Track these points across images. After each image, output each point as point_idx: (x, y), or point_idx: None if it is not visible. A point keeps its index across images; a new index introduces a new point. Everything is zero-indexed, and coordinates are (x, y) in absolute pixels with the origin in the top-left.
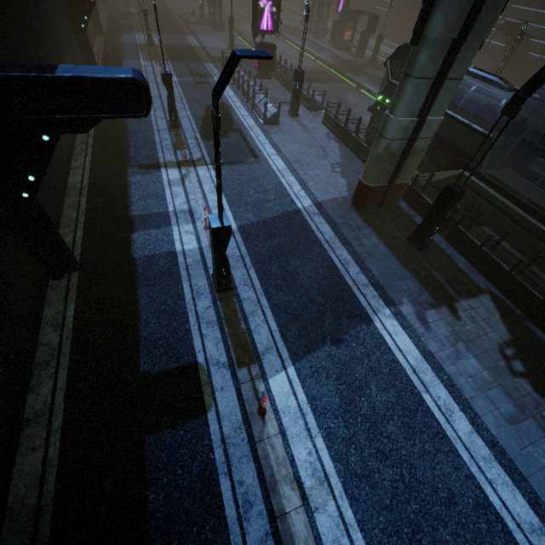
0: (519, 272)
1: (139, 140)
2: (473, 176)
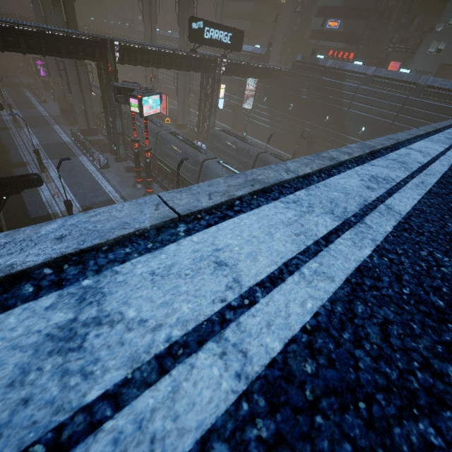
0: None
1: None
2: None
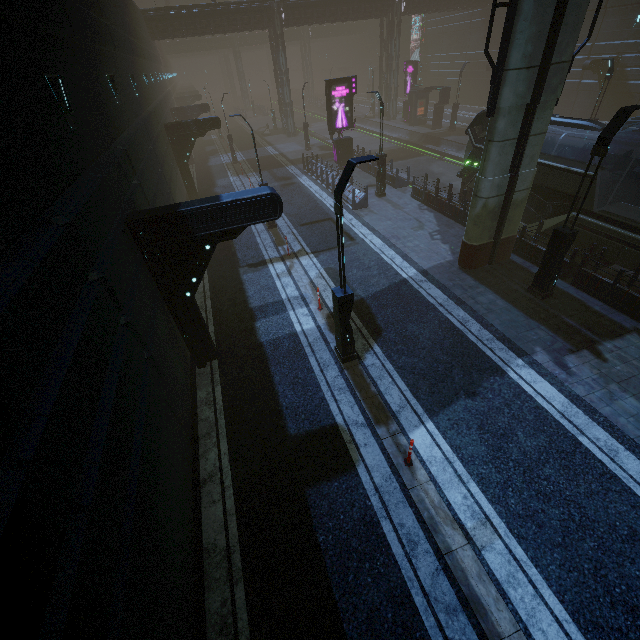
0: None
1: (243, 244)
2: (587, 216)
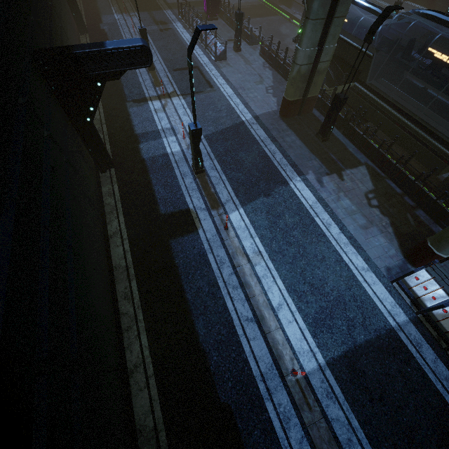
0: (387, 150)
1: (129, 82)
2: (362, 86)
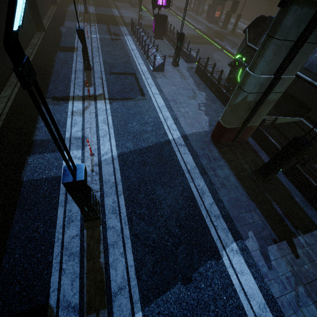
0: None
1: (59, 78)
2: (311, 124)
